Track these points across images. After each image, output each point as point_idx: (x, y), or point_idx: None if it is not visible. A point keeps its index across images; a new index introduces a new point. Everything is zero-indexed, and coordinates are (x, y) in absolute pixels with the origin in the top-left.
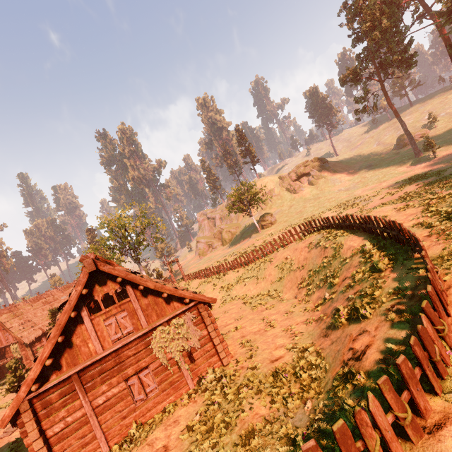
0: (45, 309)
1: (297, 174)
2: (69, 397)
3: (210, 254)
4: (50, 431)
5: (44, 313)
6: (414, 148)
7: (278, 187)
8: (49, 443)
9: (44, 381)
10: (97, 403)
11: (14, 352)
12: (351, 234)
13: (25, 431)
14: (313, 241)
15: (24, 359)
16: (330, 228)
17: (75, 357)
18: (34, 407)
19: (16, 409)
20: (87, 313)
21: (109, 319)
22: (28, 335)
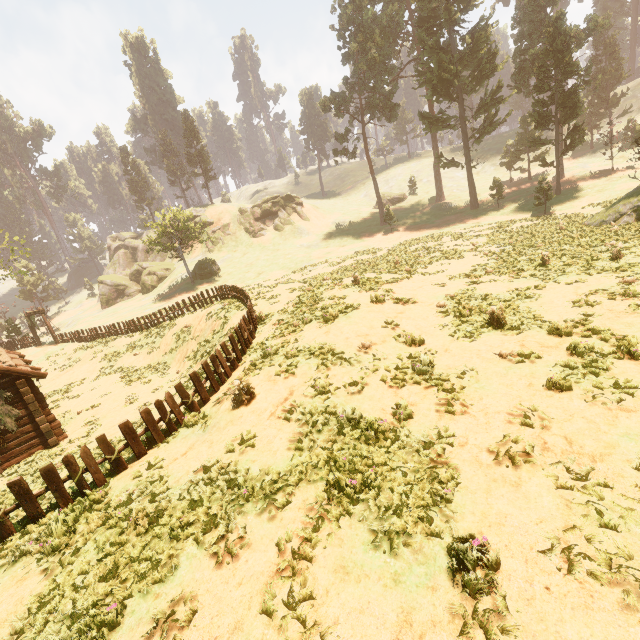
0: None
1: (262, 212)
2: None
3: (120, 304)
4: None
5: None
6: (381, 215)
7: (235, 223)
8: None
9: None
10: None
11: None
12: (241, 309)
13: None
14: (213, 311)
15: None
16: (235, 298)
17: None
18: None
19: None
20: None
21: None
22: None
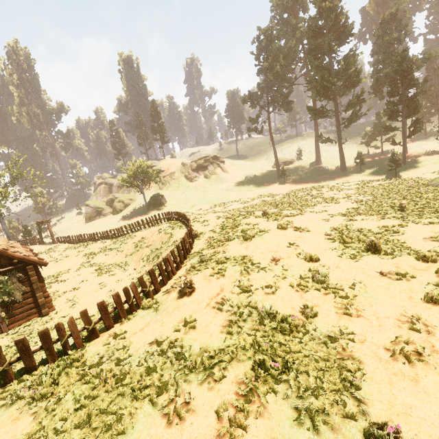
0: None
1: (197, 165)
2: None
3: (98, 220)
4: None
5: None
6: (278, 171)
7: (179, 172)
8: None
9: None
10: None
11: None
12: (182, 228)
13: None
14: (162, 228)
15: None
16: (178, 220)
17: None
18: None
19: None
20: None
21: None
22: None
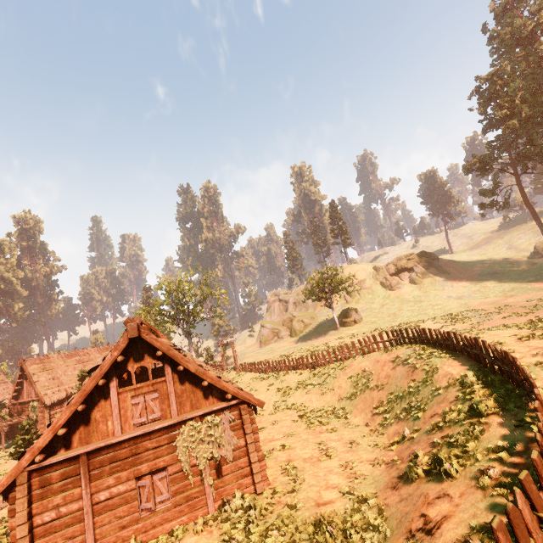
0: (77, 369)
1: (397, 268)
2: (70, 482)
3: (274, 344)
4: (39, 518)
5: (74, 372)
6: None
7: (371, 279)
8: (34, 533)
9: (50, 453)
10: (98, 498)
11: (31, 411)
12: (451, 356)
13: (14, 509)
14: (400, 355)
15: (39, 421)
16: (425, 343)
17: (90, 434)
18: (32, 483)
19: (13, 479)
20: (117, 384)
21: (137, 397)
22: (51, 394)
